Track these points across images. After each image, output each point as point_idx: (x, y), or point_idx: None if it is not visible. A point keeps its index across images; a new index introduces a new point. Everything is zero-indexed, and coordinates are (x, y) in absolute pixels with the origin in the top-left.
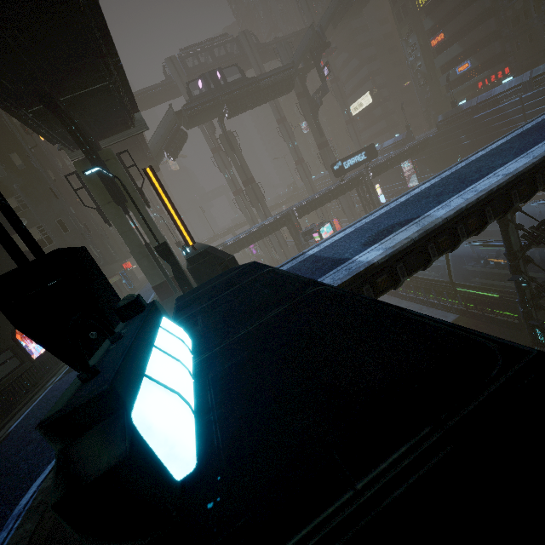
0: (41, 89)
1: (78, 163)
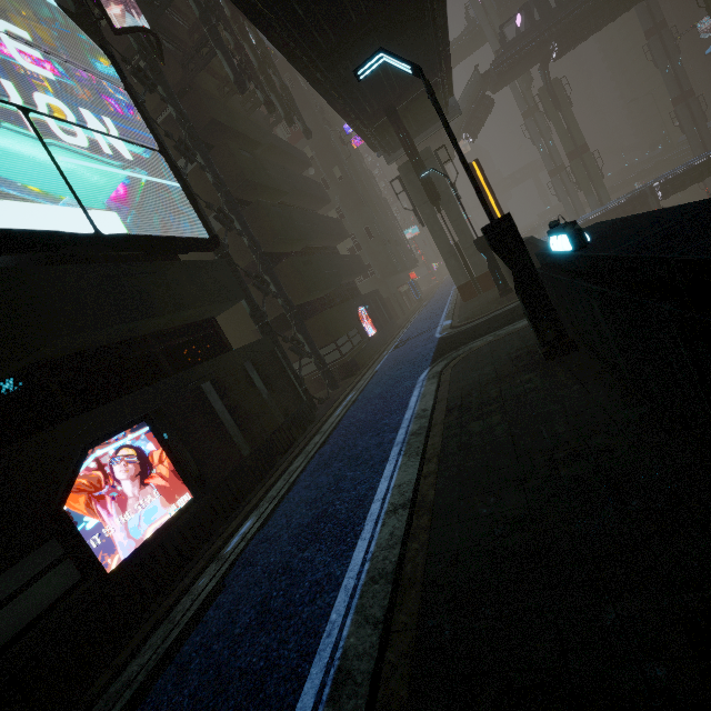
0: (389, 106)
1: (402, 167)
